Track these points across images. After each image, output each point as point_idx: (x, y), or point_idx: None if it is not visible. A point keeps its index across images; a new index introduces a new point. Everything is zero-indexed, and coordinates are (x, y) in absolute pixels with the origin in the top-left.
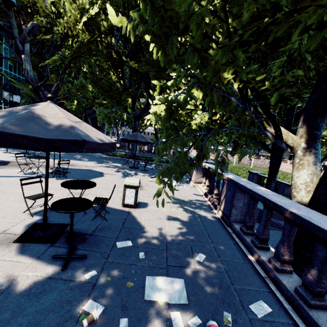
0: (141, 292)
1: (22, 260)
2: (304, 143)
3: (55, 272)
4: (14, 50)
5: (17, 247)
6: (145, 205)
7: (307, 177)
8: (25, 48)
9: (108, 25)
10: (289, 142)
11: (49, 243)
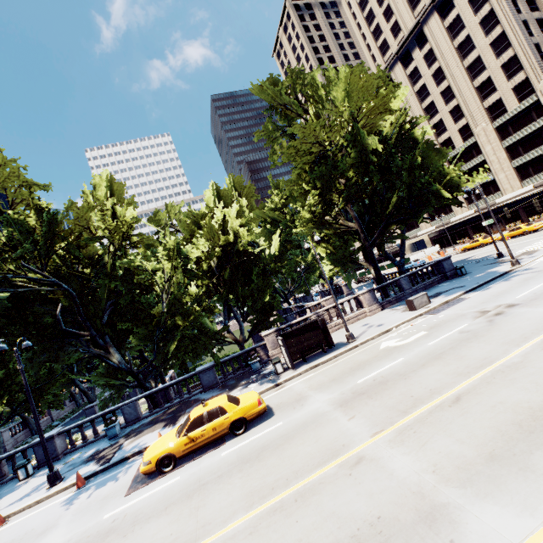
0: None
1: None
2: None
3: None
4: None
5: None
6: None
7: None
8: None
9: None
10: None
11: None
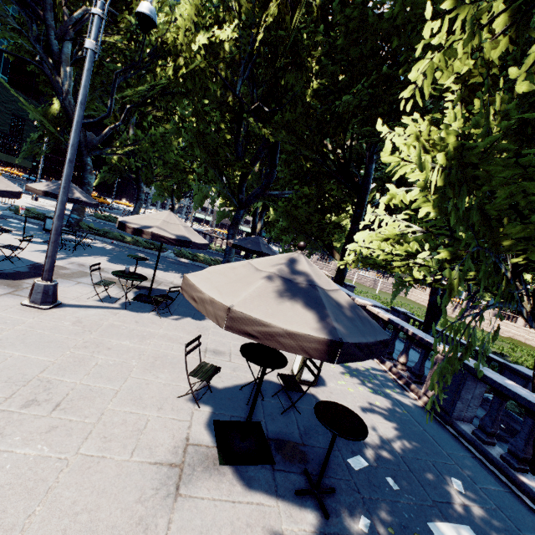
0: None
1: (262, 501)
2: None
3: (321, 522)
4: (40, 47)
5: (234, 474)
6: (322, 380)
7: None
8: (64, 49)
9: (232, 52)
10: None
11: (268, 465)
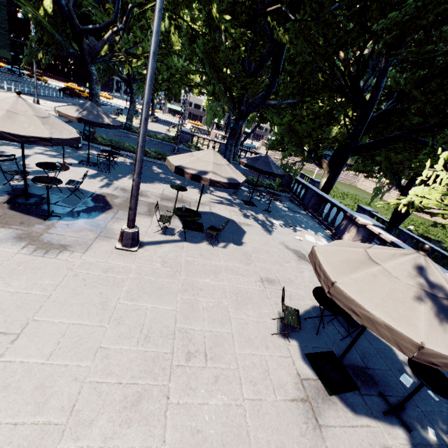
0: None
1: (368, 423)
2: None
3: (408, 436)
4: None
5: (341, 403)
6: None
7: None
8: None
9: None
10: None
11: (356, 391)
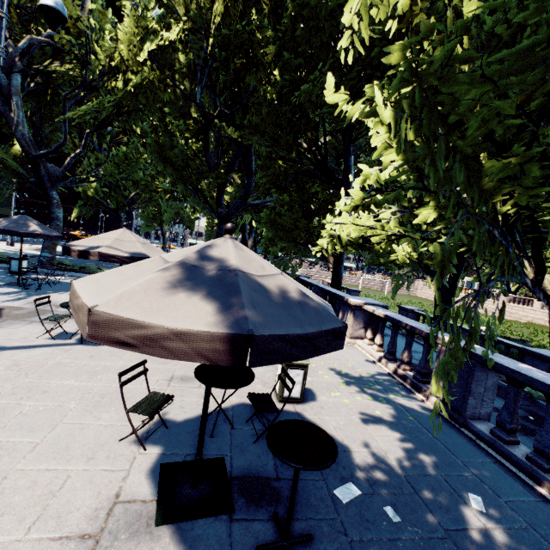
0: None
1: None
2: None
3: None
4: None
5: (173, 537)
6: (311, 394)
7: None
8: (12, 81)
9: (187, 60)
10: (547, 288)
11: (225, 515)
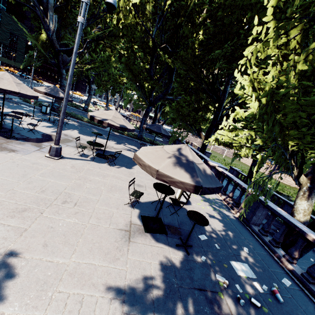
0: (233, 270)
1: (162, 246)
2: (310, 184)
3: (186, 256)
4: None
5: (151, 236)
6: (189, 202)
7: (306, 206)
8: (49, 0)
9: (151, 10)
10: (301, 180)
11: (165, 234)
